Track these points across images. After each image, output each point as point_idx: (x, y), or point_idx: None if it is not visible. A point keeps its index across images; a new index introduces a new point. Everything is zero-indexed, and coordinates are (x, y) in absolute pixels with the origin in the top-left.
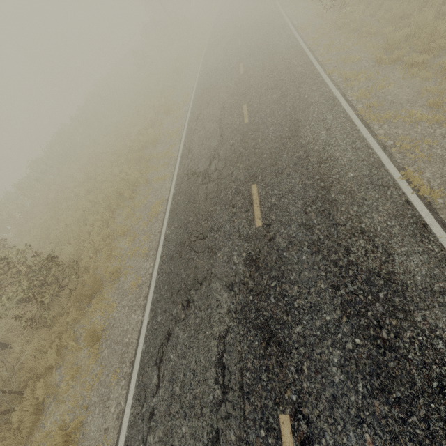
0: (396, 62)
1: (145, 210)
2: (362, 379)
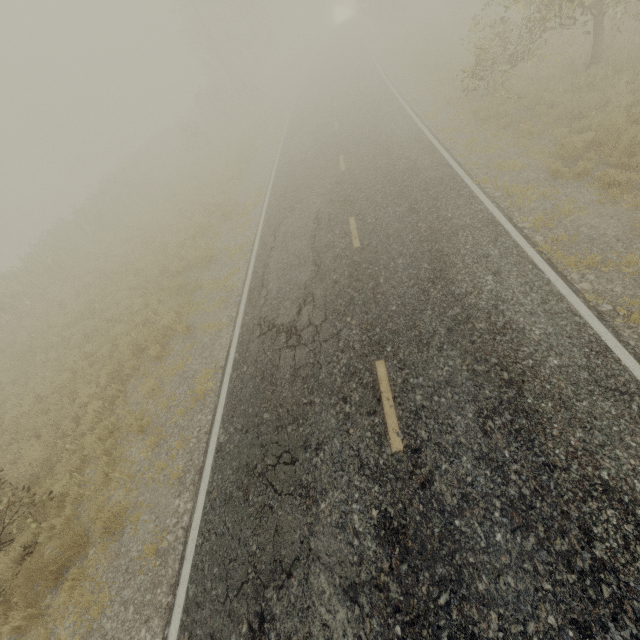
0: (581, 177)
1: (182, 385)
2: None
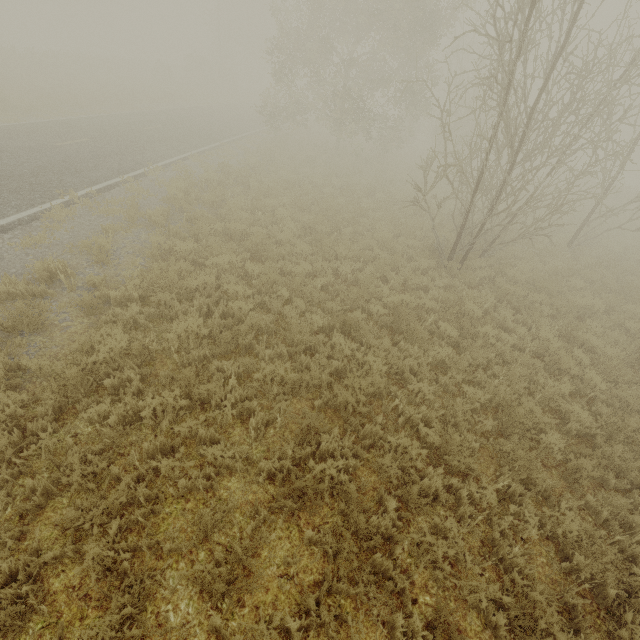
0: None
1: None
2: (5, 173)
